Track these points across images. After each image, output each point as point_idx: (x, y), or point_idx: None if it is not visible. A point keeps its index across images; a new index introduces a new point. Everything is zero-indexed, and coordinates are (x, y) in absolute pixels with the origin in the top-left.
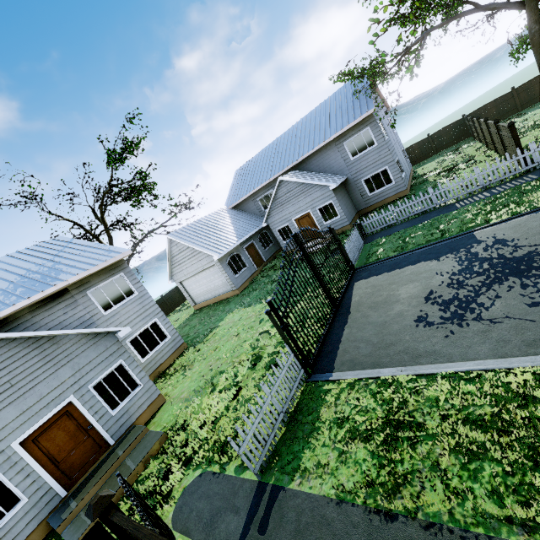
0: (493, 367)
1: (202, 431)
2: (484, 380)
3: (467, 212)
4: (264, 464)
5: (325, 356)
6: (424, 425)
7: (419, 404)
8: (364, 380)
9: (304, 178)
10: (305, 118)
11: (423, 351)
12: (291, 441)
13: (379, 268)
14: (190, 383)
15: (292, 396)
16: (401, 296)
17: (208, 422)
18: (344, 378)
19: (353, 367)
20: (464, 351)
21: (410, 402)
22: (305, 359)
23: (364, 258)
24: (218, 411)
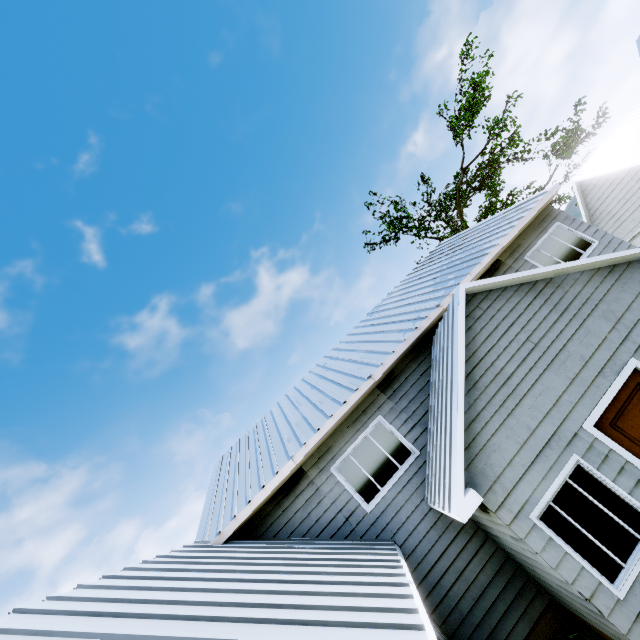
0: None
1: None
2: None
3: None
4: None
5: None
6: None
7: None
8: None
9: None
10: None
11: None
12: None
13: None
14: None
15: None
16: None
17: None
18: None
19: None
20: None
21: None
22: None
23: None
24: None
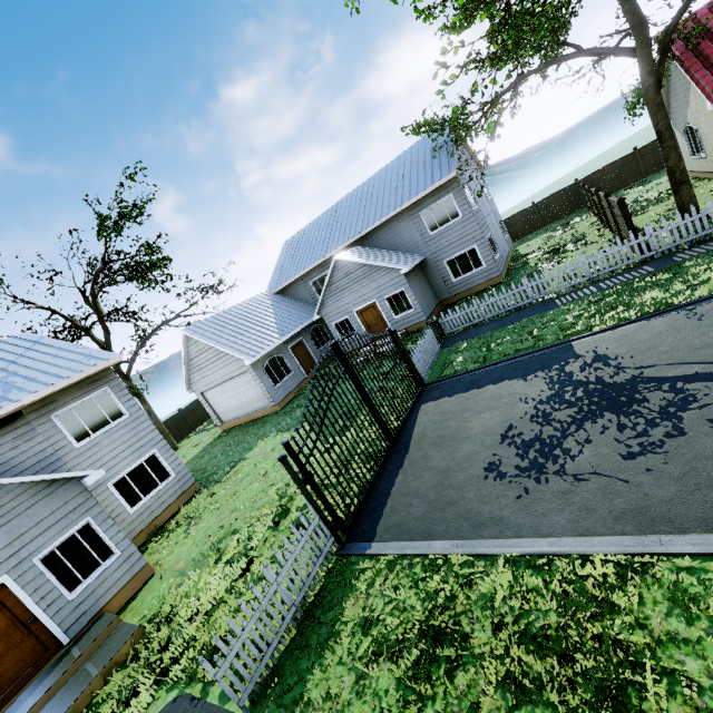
0: (568, 550)
1: (190, 627)
2: (555, 570)
3: (568, 312)
4: (257, 689)
5: (367, 515)
6: (470, 640)
7: (470, 603)
8: (408, 557)
9: (367, 258)
10: (374, 178)
11: (488, 517)
12: (299, 653)
13: (454, 386)
14: (191, 546)
15: (312, 580)
16: (473, 430)
17: (203, 611)
18: (385, 553)
19: (399, 536)
20: (537, 521)
21: (460, 598)
22: (337, 522)
23: (438, 369)
24: (216, 595)
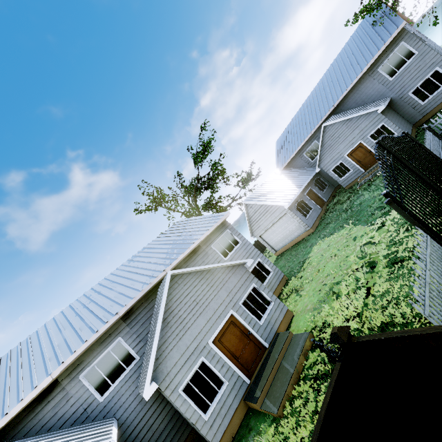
0: None
1: (350, 323)
2: None
3: None
4: None
5: None
6: None
7: None
8: None
9: (346, 115)
10: (328, 72)
11: None
12: None
13: None
14: (309, 298)
15: None
16: None
17: (349, 319)
18: None
19: None
20: None
21: None
22: None
23: None
24: (356, 307)
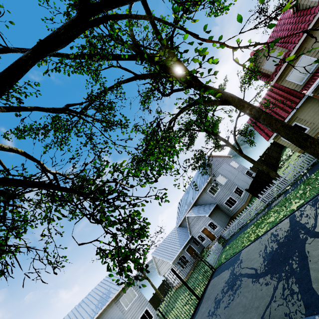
0: None
1: None
2: None
3: (247, 233)
4: None
5: None
6: None
7: None
8: None
9: (195, 213)
10: (193, 178)
11: None
12: None
13: (218, 271)
14: None
15: None
16: (212, 295)
17: None
18: None
19: None
20: None
21: None
22: None
23: (219, 260)
24: None
